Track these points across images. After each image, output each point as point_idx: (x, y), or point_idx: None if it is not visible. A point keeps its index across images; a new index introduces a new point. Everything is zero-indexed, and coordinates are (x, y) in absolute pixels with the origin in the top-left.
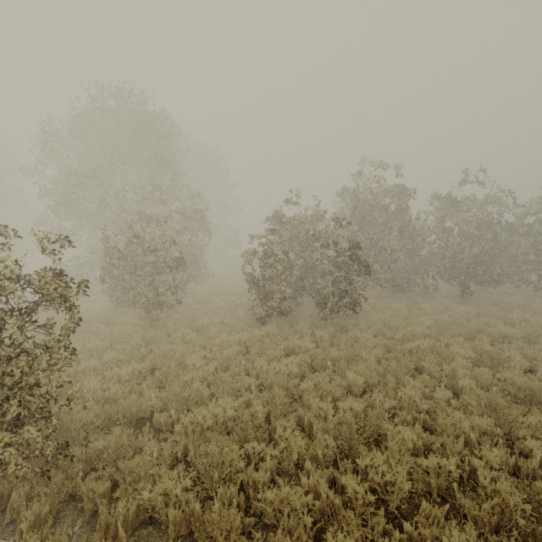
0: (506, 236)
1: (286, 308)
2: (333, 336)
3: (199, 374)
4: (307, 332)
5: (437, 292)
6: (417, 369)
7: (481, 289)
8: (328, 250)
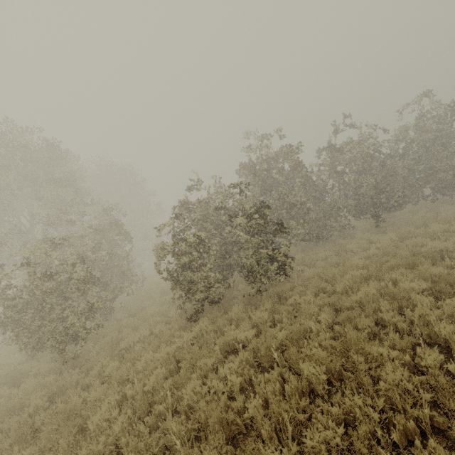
0: (394, 162)
1: (215, 295)
2: (272, 310)
3: (99, 448)
4: (244, 315)
5: (353, 230)
6: (376, 323)
7: (388, 215)
8: (237, 220)
